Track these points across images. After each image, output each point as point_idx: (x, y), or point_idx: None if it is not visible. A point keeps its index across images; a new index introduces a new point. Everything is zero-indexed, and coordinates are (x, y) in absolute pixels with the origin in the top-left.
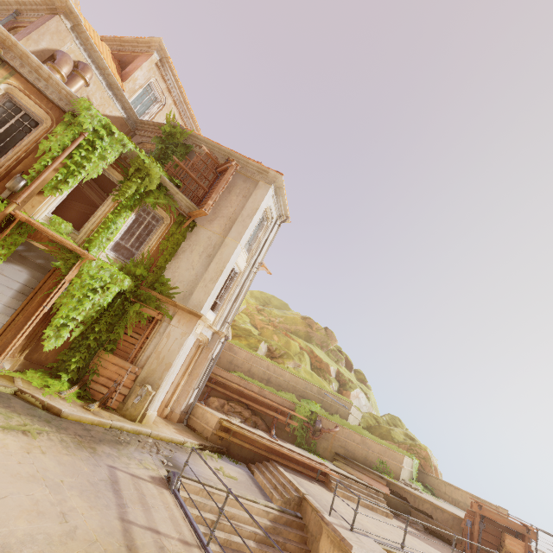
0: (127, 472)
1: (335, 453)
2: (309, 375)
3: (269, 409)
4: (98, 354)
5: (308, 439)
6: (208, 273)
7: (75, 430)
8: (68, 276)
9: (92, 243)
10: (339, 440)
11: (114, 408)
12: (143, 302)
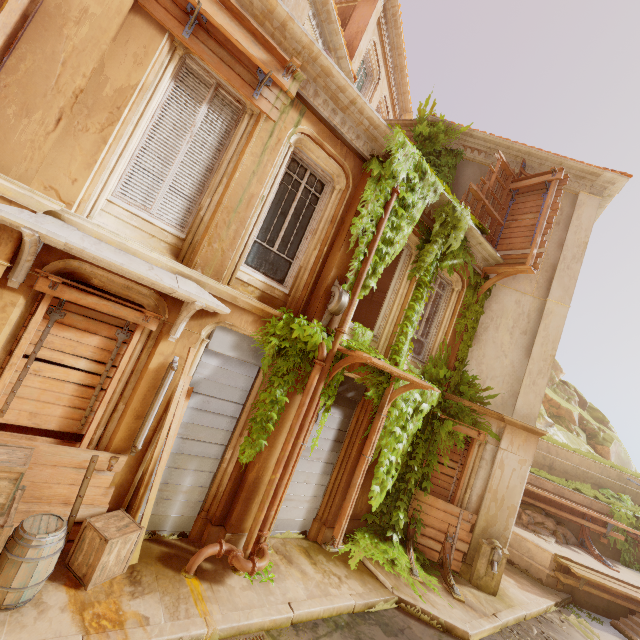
0: None
1: None
2: (565, 436)
3: (572, 513)
4: (415, 496)
5: (633, 553)
6: (533, 362)
7: None
8: (385, 409)
9: (399, 352)
10: None
11: (454, 570)
12: (454, 418)
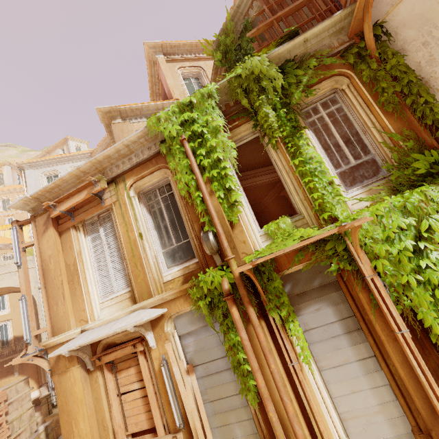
0: None
1: None
2: None
3: None
4: None
5: None
6: None
7: None
8: (364, 270)
9: (324, 208)
10: None
11: None
12: None
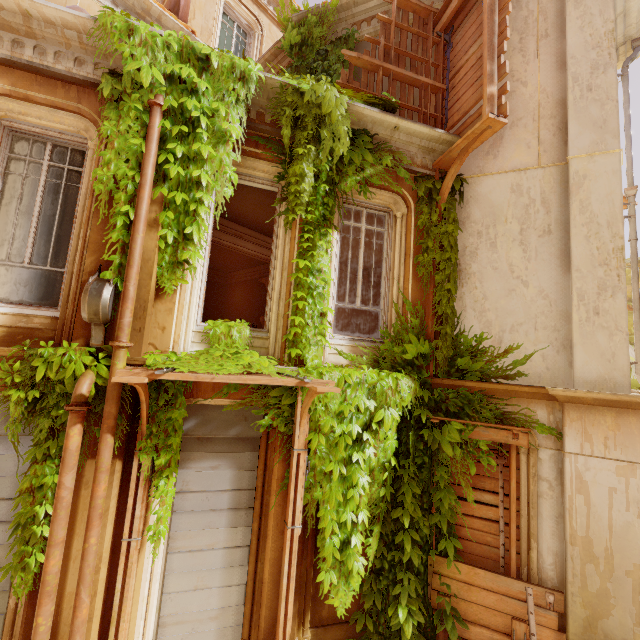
0: None
1: None
2: None
3: None
4: (433, 568)
5: None
6: (579, 275)
7: None
8: (298, 440)
9: (299, 342)
10: None
11: None
12: (458, 417)
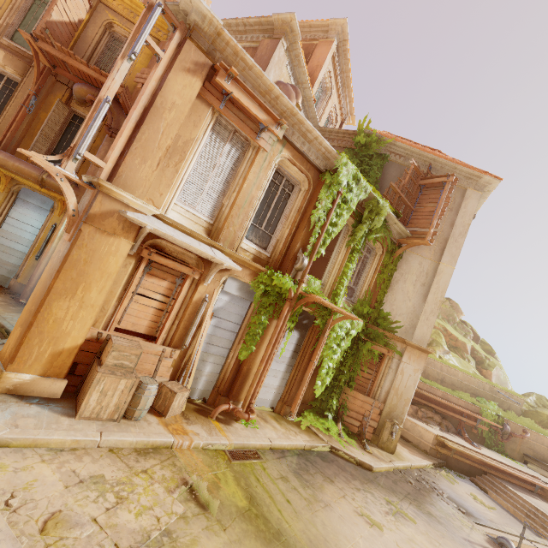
0: (477, 543)
1: (524, 454)
2: (458, 361)
3: (454, 412)
4: (344, 391)
5: (494, 440)
6: (427, 305)
7: (396, 489)
8: (327, 332)
9: (338, 296)
10: (526, 442)
11: (367, 438)
12: (372, 340)
